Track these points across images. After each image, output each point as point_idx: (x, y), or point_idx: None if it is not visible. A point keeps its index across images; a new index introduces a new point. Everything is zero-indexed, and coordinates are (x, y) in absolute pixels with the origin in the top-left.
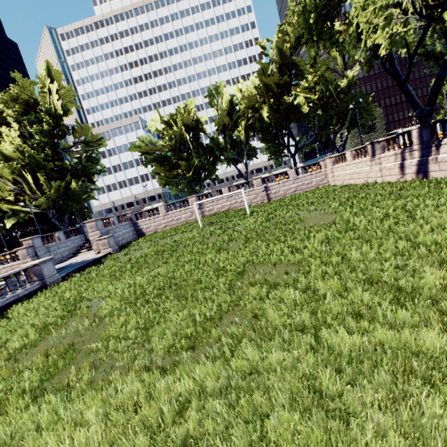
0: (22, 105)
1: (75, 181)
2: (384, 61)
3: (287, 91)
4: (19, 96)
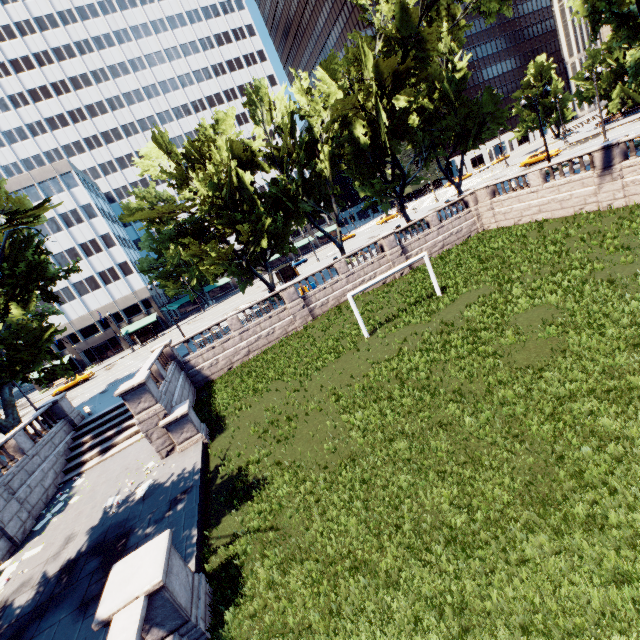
0: None
1: (17, 304)
2: None
3: (399, 88)
4: None
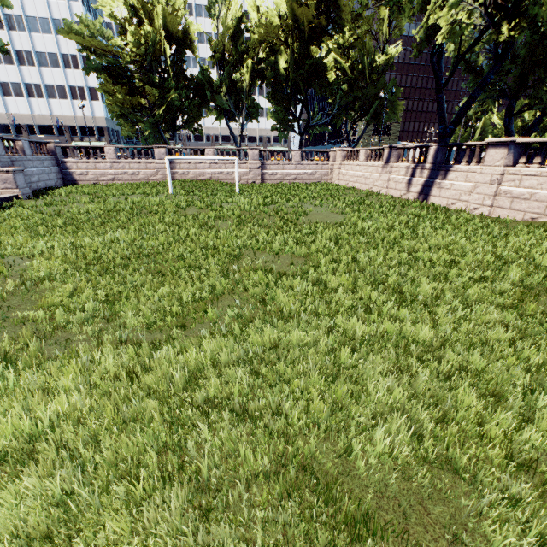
0: None
1: None
2: (435, 51)
3: (318, 41)
4: None
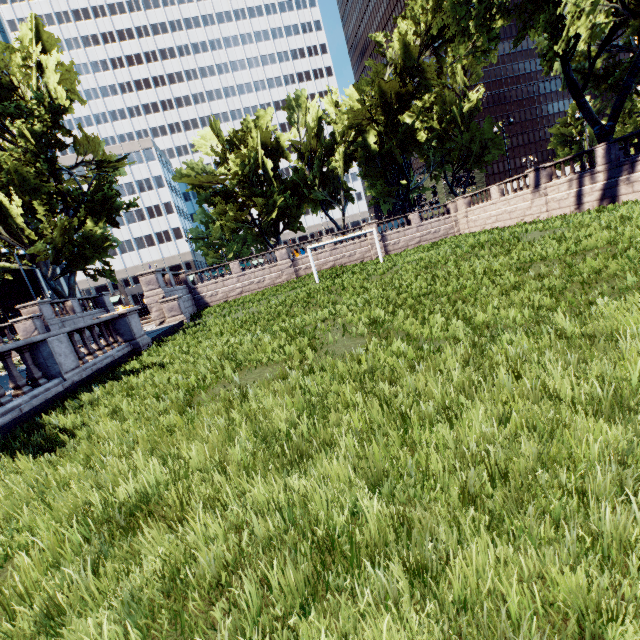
0: None
1: (91, 220)
2: (566, 61)
3: (405, 108)
4: None
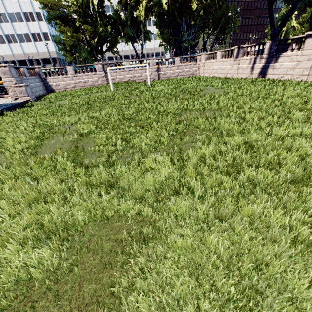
0: None
1: None
2: None
3: None
4: None
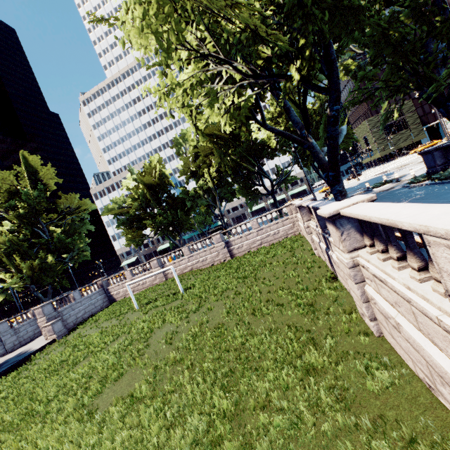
0: (4, 193)
1: (51, 255)
2: (261, 121)
3: (239, 133)
4: (0, 187)
